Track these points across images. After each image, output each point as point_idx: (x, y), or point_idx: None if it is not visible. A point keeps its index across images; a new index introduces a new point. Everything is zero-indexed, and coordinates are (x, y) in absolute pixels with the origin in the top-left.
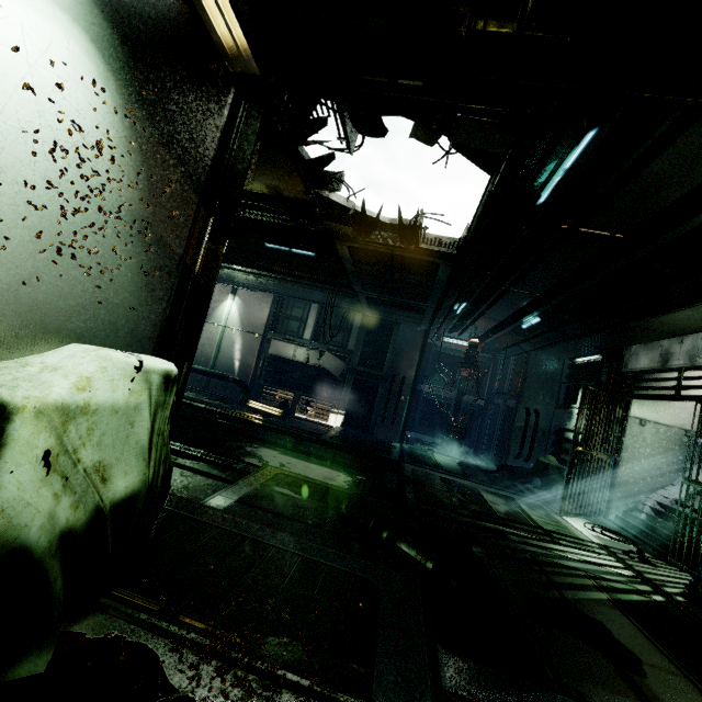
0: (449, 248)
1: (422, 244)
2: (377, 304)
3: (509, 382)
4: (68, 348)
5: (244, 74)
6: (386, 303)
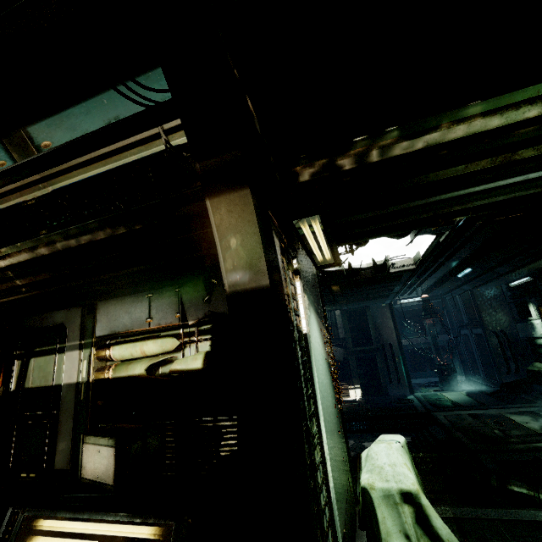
0: (409, 266)
1: (391, 269)
2: (353, 302)
3: (465, 315)
4: (376, 450)
5: (325, 265)
6: (360, 300)
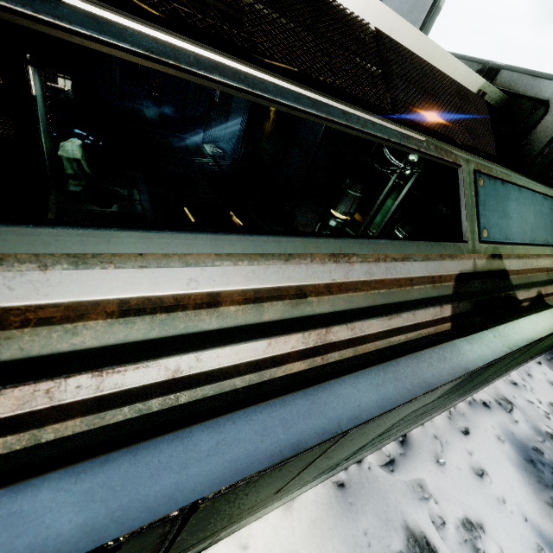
0: None
1: None
2: None
3: None
4: (67, 144)
5: None
6: None
